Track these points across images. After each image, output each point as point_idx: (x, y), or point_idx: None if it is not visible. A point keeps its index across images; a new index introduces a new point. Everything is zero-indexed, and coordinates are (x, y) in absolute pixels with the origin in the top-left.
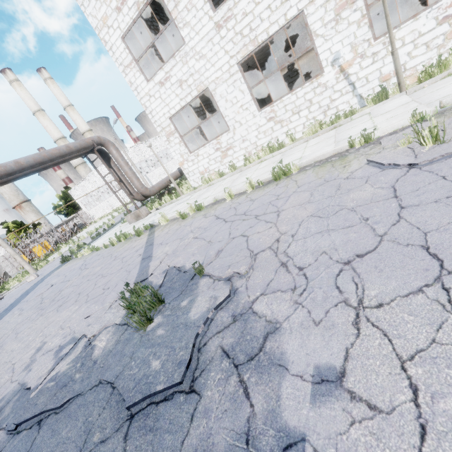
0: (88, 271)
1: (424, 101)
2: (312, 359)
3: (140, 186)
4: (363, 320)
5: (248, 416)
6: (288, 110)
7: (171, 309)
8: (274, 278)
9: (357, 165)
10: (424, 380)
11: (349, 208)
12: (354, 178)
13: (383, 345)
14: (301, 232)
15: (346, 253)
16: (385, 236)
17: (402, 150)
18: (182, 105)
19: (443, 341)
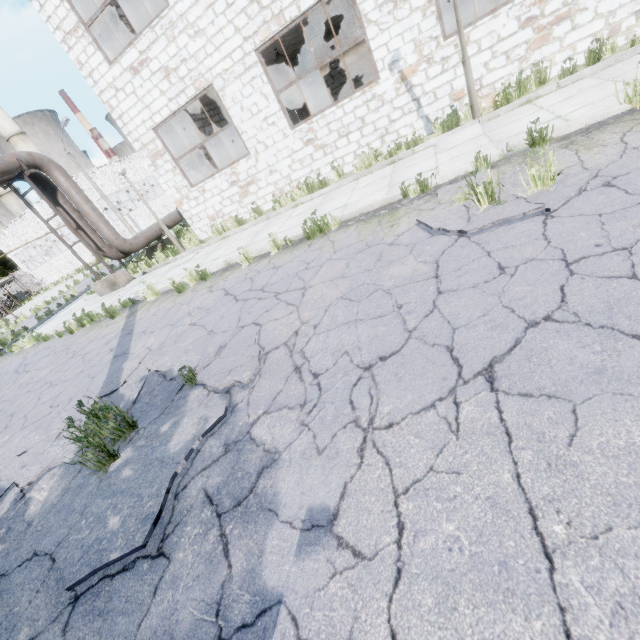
0: (29, 376)
1: (495, 137)
2: (307, 500)
3: (113, 237)
4: (369, 446)
5: (223, 580)
6: (333, 130)
7: (147, 437)
8: (283, 389)
9: (406, 225)
10: (412, 516)
11: (385, 290)
12: (399, 244)
13: (383, 476)
14: (325, 322)
15: (369, 355)
16: (414, 332)
17: (458, 209)
18: (172, 109)
19: (439, 469)
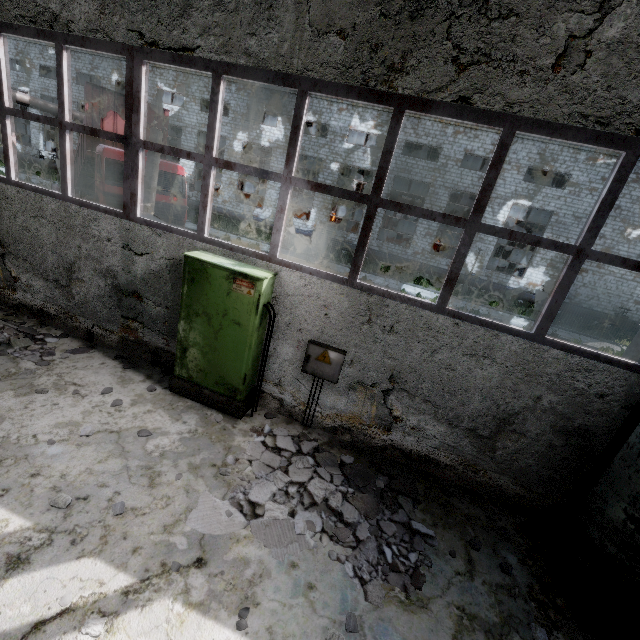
0: None
1: None
2: None
3: None
4: None
5: None
6: None
7: None
8: None
9: None
10: None
11: None
12: None
13: None
14: None
15: None
16: None
17: None
18: None
19: None
